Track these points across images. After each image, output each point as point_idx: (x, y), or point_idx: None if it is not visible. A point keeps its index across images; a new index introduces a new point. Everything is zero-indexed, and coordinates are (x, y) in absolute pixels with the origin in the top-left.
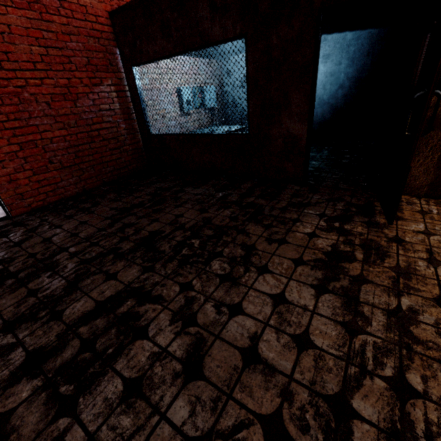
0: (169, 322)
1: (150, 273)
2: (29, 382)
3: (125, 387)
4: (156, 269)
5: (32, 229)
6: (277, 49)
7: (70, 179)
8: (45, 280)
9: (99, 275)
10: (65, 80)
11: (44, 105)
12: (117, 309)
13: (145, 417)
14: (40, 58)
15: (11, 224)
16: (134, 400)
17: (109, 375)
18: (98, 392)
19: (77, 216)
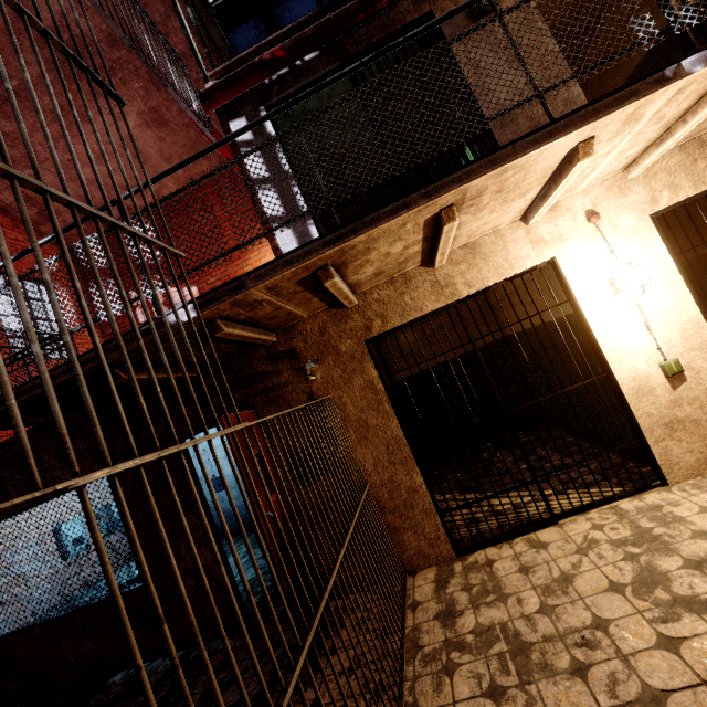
0: None
1: None
2: None
3: None
4: None
5: None
6: (148, 480)
7: None
8: None
9: None
10: None
11: None
12: None
13: None
14: None
15: None
16: None
17: None
18: None
19: None
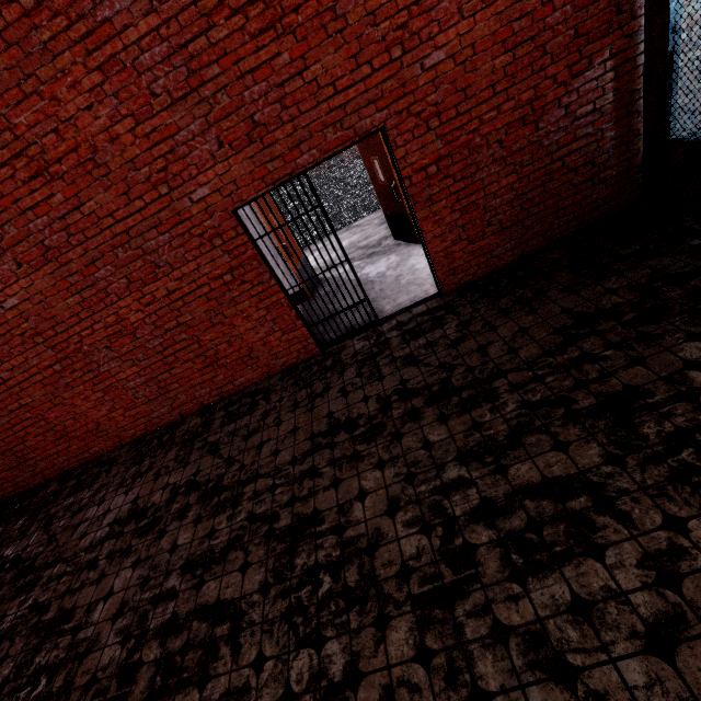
0: (636, 563)
1: (617, 468)
2: (486, 529)
3: (572, 600)
4: (628, 466)
5: (464, 324)
6: None
7: (507, 244)
8: (487, 415)
9: (545, 436)
10: (530, 92)
11: (495, 146)
12: (567, 501)
13: (592, 646)
14: (502, 72)
15: (443, 308)
16: (582, 621)
17: (556, 574)
18: (545, 584)
19: (514, 313)
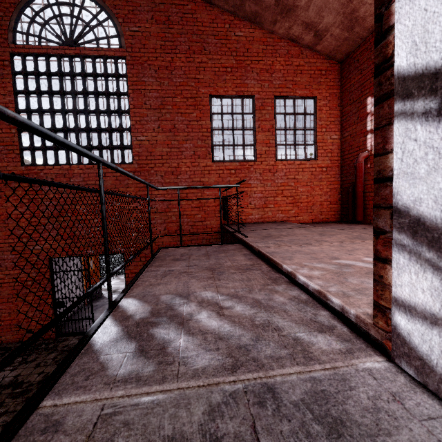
0: None
1: None
2: None
3: None
4: None
5: None
6: None
7: None
8: None
9: None
10: None
11: None
12: None
13: None
14: None
15: None
16: None
17: None
18: None
19: None
